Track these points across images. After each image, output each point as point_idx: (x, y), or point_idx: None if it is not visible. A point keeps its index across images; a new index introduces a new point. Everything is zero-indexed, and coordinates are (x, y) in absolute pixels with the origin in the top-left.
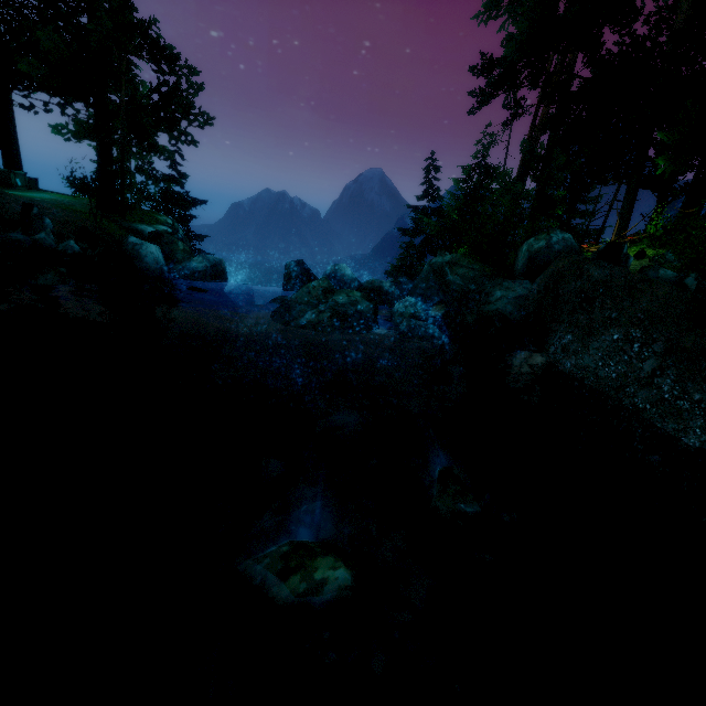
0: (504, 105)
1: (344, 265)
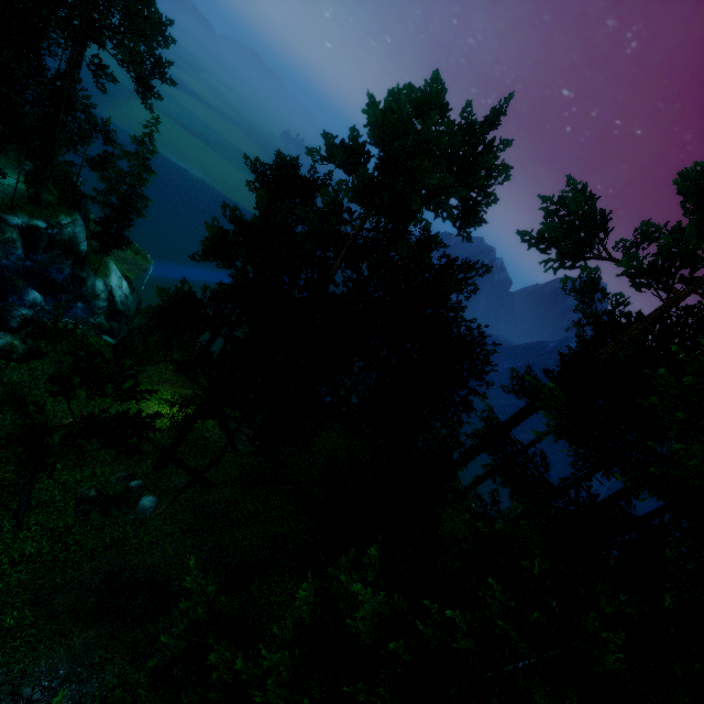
0: None
1: (35, 292)
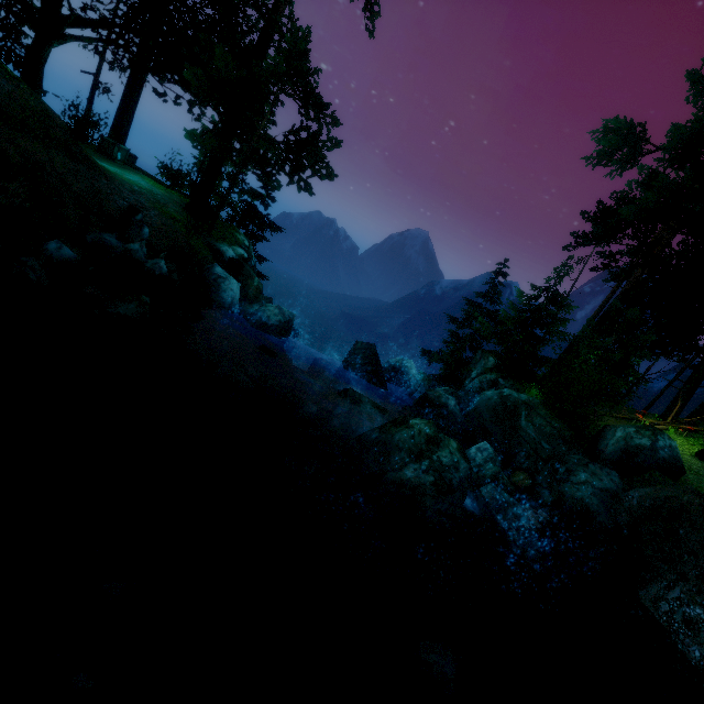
0: (600, 252)
1: (412, 362)
